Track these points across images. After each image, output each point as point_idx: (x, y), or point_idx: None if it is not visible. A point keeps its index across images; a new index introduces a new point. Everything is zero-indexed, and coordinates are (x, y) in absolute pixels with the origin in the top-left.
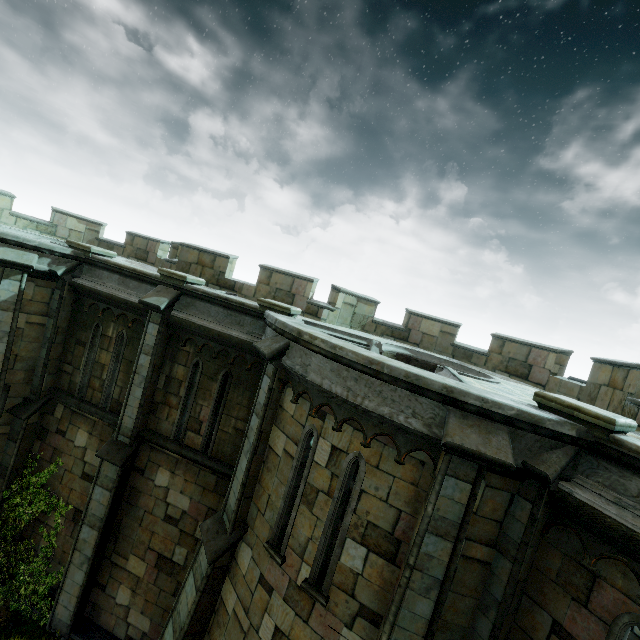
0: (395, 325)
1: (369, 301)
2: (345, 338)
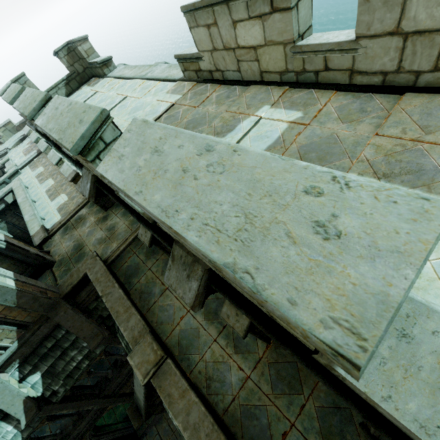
0: (23, 121)
1: (7, 123)
2: (2, 152)
